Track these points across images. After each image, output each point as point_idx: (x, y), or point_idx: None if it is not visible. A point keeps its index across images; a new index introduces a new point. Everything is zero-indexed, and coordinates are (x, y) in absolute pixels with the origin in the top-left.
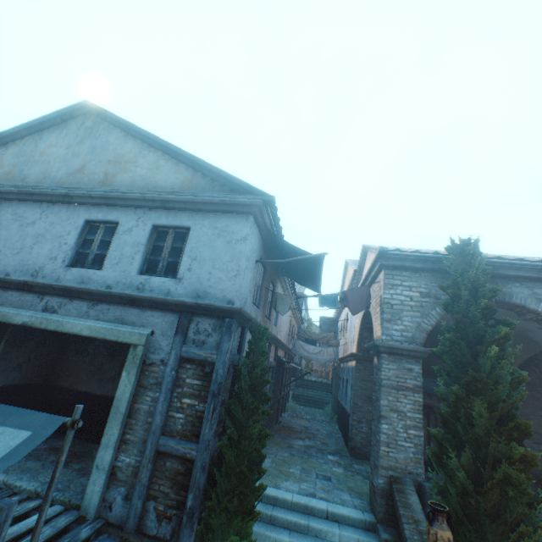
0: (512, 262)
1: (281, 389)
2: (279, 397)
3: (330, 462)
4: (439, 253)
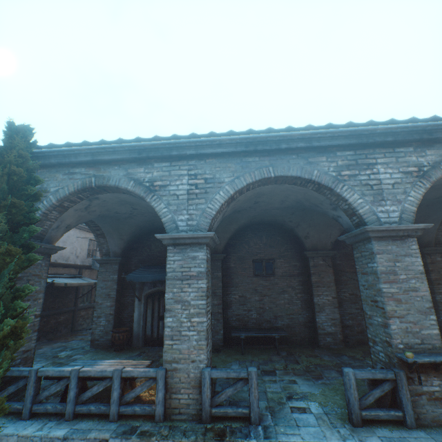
0: (104, 147)
1: (76, 302)
2: (68, 309)
3: (48, 359)
4: (39, 147)
